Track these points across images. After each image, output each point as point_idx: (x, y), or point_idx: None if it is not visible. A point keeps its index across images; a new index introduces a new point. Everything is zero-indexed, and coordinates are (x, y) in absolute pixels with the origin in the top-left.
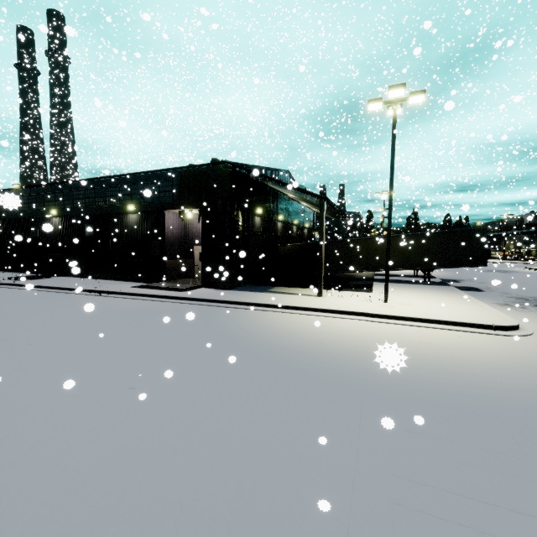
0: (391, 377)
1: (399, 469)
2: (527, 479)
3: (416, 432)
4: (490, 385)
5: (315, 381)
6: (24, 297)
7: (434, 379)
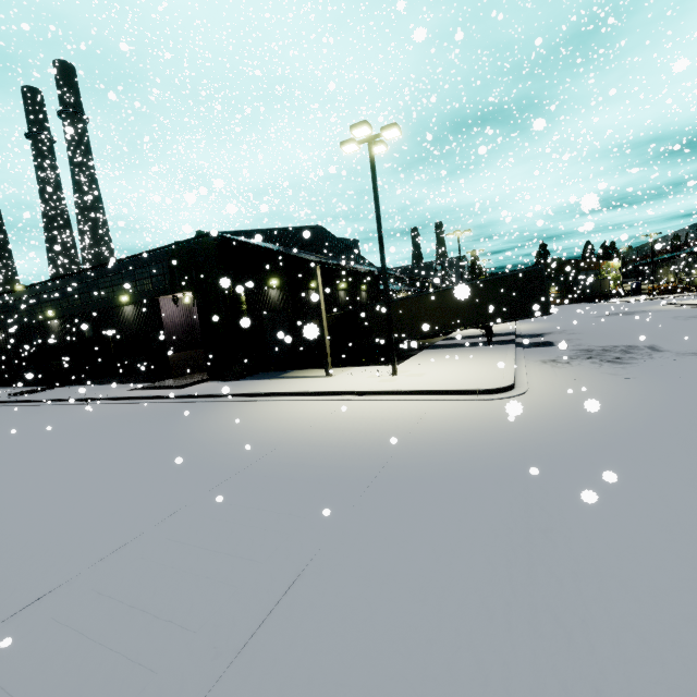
0: (288, 457)
1: (179, 534)
2: (279, 532)
3: (236, 504)
4: (378, 455)
5: (205, 469)
6: (10, 414)
7: (329, 455)
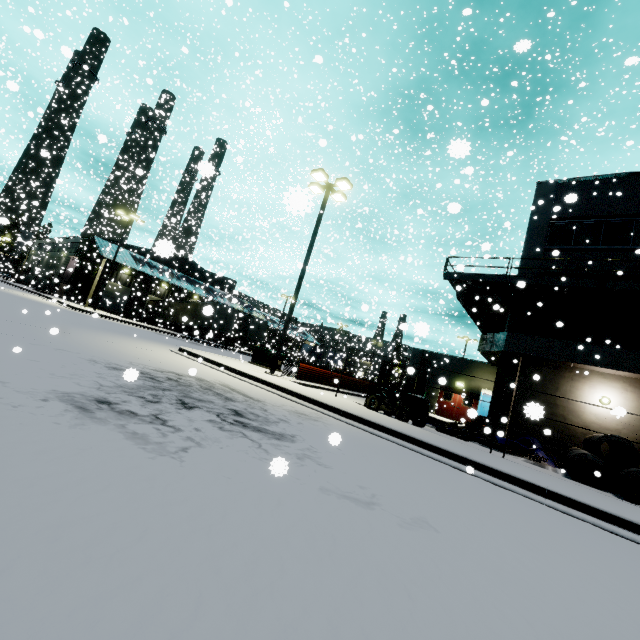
0: None
1: None
2: None
3: None
4: None
5: None
6: None
7: None
